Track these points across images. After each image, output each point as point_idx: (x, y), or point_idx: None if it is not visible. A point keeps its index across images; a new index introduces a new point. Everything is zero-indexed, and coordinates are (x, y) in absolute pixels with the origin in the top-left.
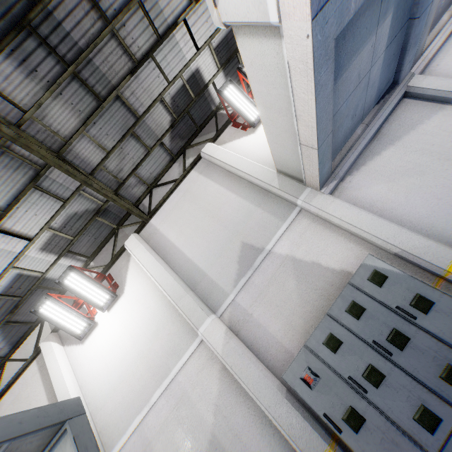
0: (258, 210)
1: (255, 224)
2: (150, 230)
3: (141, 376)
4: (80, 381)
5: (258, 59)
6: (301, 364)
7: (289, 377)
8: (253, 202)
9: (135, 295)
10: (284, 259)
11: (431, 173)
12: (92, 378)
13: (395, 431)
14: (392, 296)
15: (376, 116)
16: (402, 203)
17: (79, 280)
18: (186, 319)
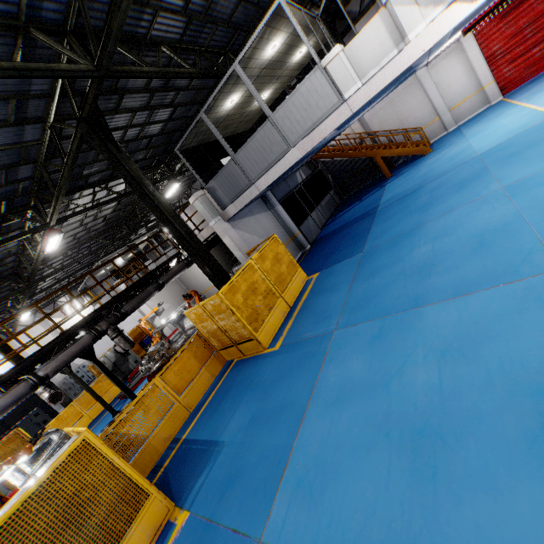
0: None
1: None
2: (14, 343)
3: None
4: None
5: None
6: (64, 381)
7: (60, 384)
8: None
9: (4, 366)
10: None
11: (104, 346)
12: None
13: (76, 389)
14: (85, 370)
15: None
16: (96, 351)
17: None
18: None
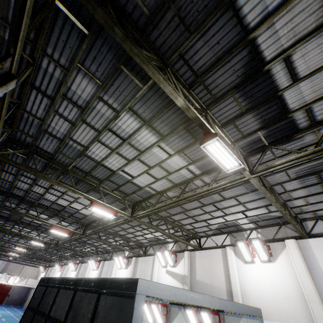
0: None
1: None
2: (304, 244)
3: (271, 307)
4: (239, 277)
5: None
6: None
7: None
8: None
9: (281, 269)
10: None
11: None
12: (245, 282)
13: None
14: None
15: None
16: None
17: (259, 245)
18: (311, 314)
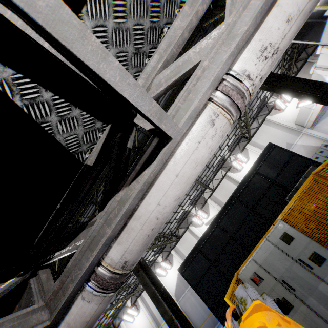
0: (290, 134)
1: (289, 138)
2: (252, 142)
3: None
4: None
5: (304, 109)
6: None
7: None
8: (287, 132)
9: (254, 159)
10: (300, 145)
11: None
12: None
13: None
14: None
15: (324, 109)
16: None
17: (240, 156)
18: None
